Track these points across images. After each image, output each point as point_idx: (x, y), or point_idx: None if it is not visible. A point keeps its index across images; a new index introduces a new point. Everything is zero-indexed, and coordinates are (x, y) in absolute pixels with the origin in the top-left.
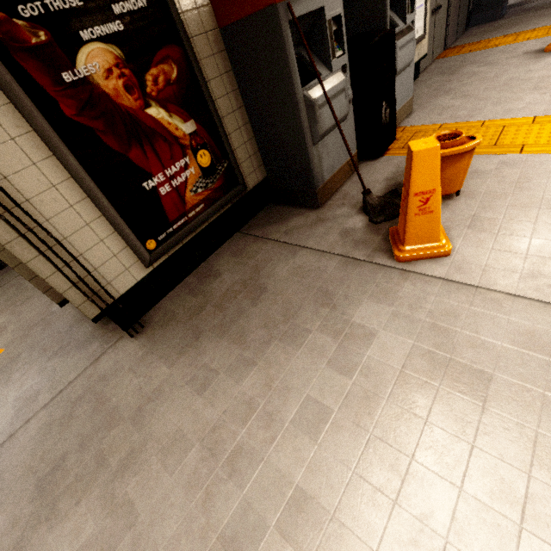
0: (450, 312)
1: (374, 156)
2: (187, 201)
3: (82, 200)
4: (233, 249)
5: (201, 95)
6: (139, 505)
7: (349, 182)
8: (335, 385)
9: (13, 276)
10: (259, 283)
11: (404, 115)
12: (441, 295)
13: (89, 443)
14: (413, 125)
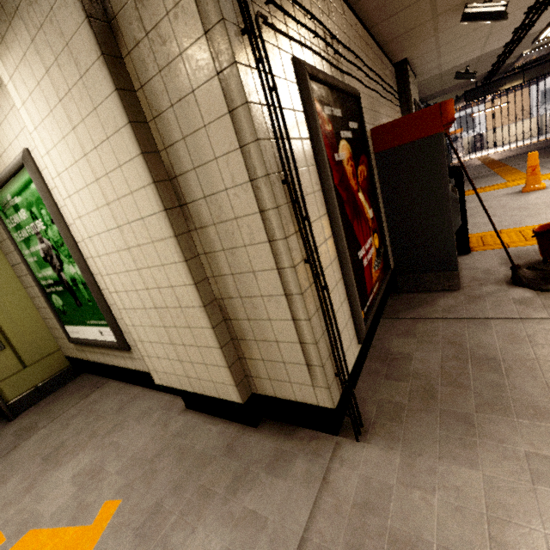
0: None
1: (466, 251)
2: (372, 277)
3: (334, 258)
4: (396, 332)
5: (373, 192)
6: None
7: (463, 270)
8: None
9: (69, 404)
10: (479, 355)
11: None
12: None
13: None
14: (470, 233)
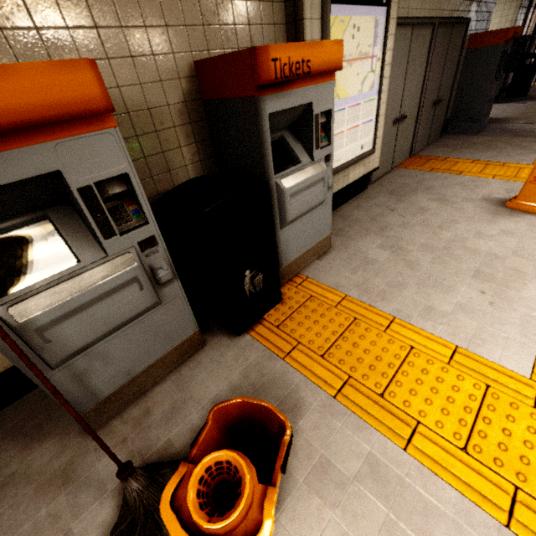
0: None
1: (234, 331)
2: None
3: None
4: None
5: None
6: None
7: (174, 376)
8: None
9: None
10: None
11: (313, 257)
12: None
13: None
14: (316, 278)
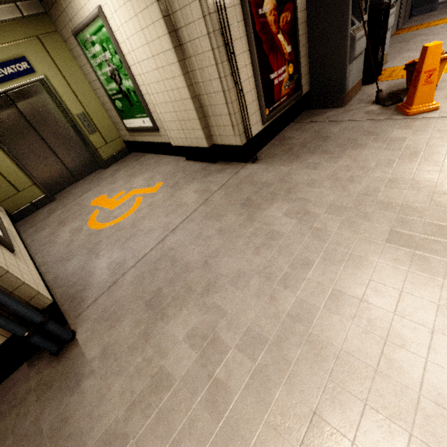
0: (446, 126)
1: (371, 82)
2: (281, 92)
3: (251, 77)
4: (294, 128)
5: (295, 32)
6: (308, 198)
7: (358, 95)
8: (392, 154)
9: (131, 162)
10: (323, 136)
11: (382, 63)
12: (438, 122)
13: (260, 192)
14: (390, 67)
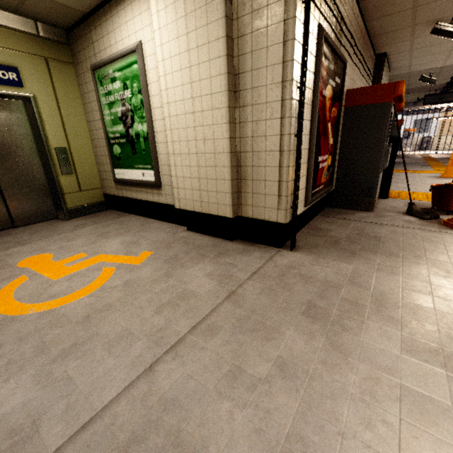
0: None
1: (385, 197)
2: (321, 179)
3: (306, 149)
4: (325, 221)
5: (336, 130)
6: (425, 321)
7: (379, 204)
8: None
9: (106, 219)
10: (371, 235)
11: None
12: None
13: (327, 295)
14: (392, 190)
